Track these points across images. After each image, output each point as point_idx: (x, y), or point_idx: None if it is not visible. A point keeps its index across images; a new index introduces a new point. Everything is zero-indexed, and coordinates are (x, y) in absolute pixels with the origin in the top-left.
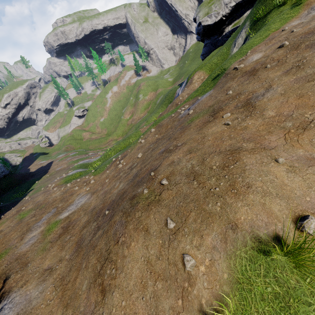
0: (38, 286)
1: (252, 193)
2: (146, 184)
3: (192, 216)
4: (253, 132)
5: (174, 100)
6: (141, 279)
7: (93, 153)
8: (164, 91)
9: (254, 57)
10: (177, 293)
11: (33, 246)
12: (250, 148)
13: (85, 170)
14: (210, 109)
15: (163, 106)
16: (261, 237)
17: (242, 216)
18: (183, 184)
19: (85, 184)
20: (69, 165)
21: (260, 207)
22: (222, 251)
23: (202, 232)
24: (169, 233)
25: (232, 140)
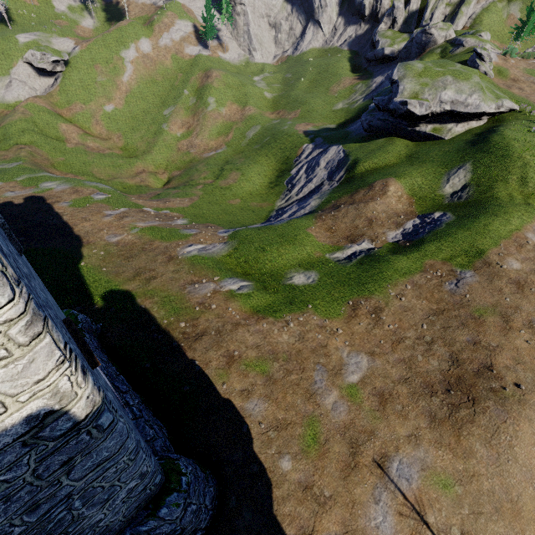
0: (416, 449)
1: None
2: (498, 382)
3: None
4: None
5: (360, 207)
6: (531, 441)
7: (159, 213)
8: (262, 118)
9: (513, 264)
10: None
11: (352, 414)
12: None
13: (251, 284)
14: (496, 310)
15: (270, 155)
16: None
17: None
18: None
19: (330, 333)
20: (143, 240)
21: None
22: None
23: None
24: None
25: None
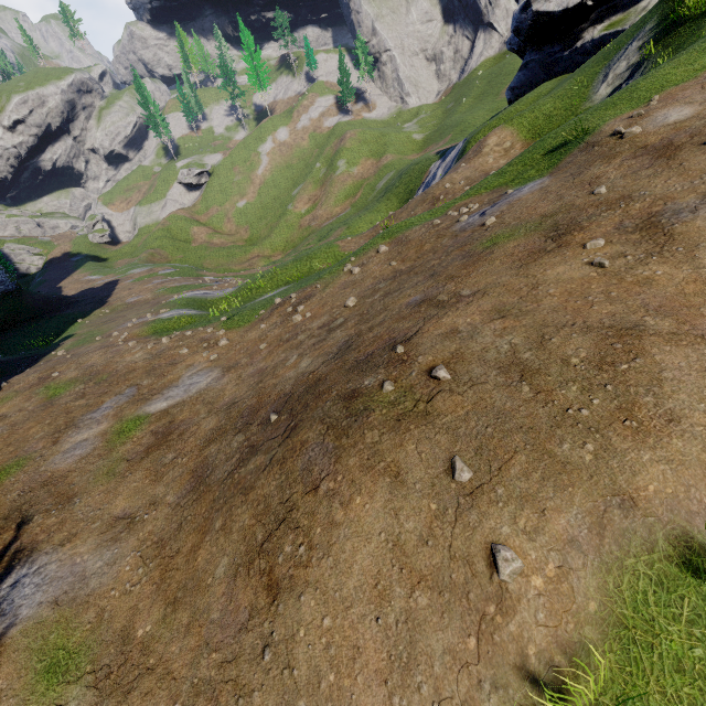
0: (101, 550)
1: (679, 435)
2: (386, 372)
3: (519, 463)
4: (670, 295)
5: (430, 188)
6: (376, 580)
7: (215, 279)
8: (399, 162)
9: (671, 115)
10: (467, 623)
11: (83, 462)
12: (666, 332)
13: (200, 313)
14: (546, 222)
15: (392, 197)
16: (692, 539)
17: (652, 484)
18: (493, 386)
19: (207, 346)
20: (157, 296)
21: (700, 472)
22: (590, 552)
23: (544, 502)
24: (457, 490)
25: (614, 304)
